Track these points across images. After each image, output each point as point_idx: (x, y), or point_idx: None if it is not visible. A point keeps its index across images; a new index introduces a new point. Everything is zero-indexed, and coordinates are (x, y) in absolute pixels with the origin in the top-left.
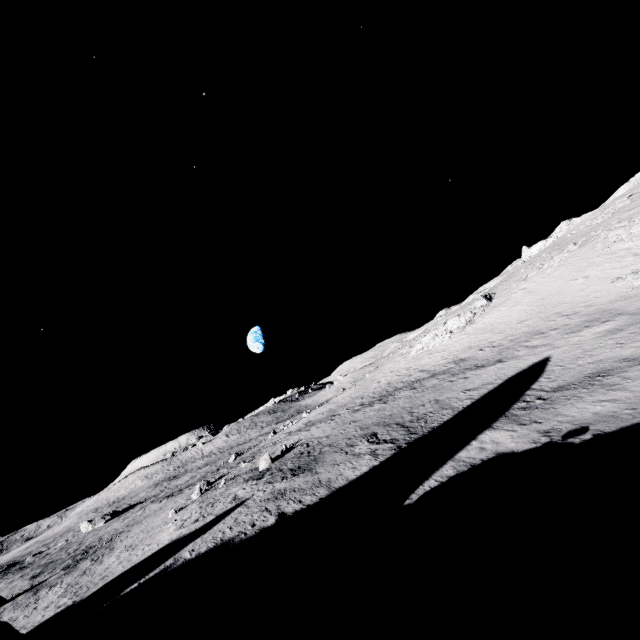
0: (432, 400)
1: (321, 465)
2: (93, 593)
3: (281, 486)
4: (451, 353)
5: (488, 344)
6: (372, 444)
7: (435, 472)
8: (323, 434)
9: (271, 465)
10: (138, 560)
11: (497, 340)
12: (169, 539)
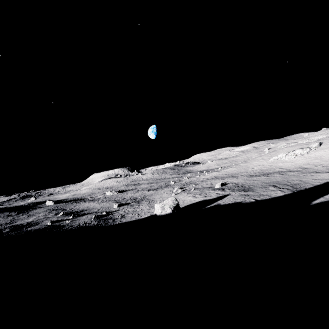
0: (297, 180)
1: (256, 190)
2: (185, 206)
3: (243, 193)
4: (297, 164)
5: (319, 164)
6: (277, 188)
7: (317, 199)
8: (240, 182)
9: (221, 187)
10: (192, 202)
11: (325, 164)
12: (199, 199)
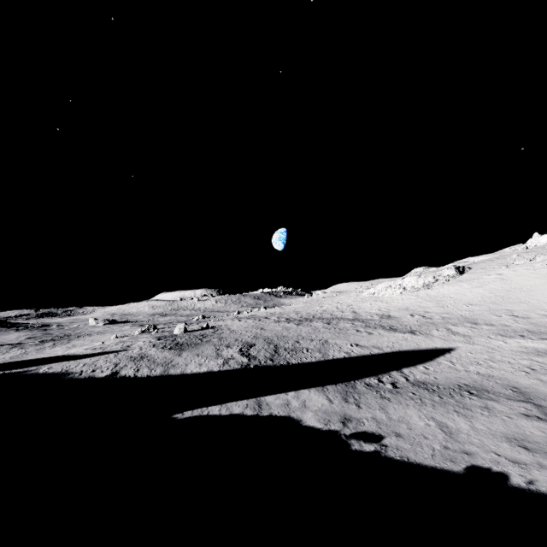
0: (323, 339)
1: (191, 350)
2: None
3: (151, 352)
4: (388, 307)
5: (422, 312)
6: (238, 353)
7: (231, 402)
8: (235, 328)
9: (181, 334)
10: (40, 357)
11: (433, 312)
12: (68, 352)
